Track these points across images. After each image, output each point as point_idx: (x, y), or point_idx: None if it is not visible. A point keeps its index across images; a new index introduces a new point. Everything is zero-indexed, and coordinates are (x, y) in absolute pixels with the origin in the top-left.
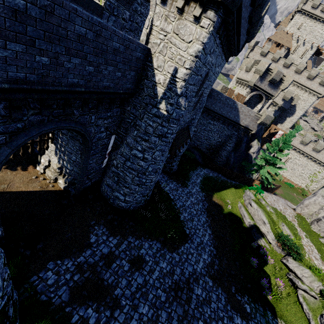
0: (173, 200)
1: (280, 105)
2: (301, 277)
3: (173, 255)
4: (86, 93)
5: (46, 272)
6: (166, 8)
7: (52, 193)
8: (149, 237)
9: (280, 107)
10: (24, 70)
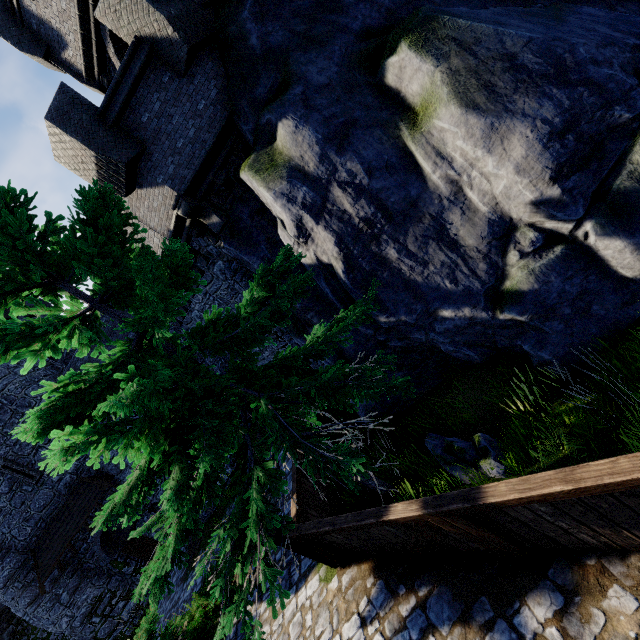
0: None
1: None
2: None
3: None
4: None
5: None
6: None
7: None
8: None
9: None
10: None
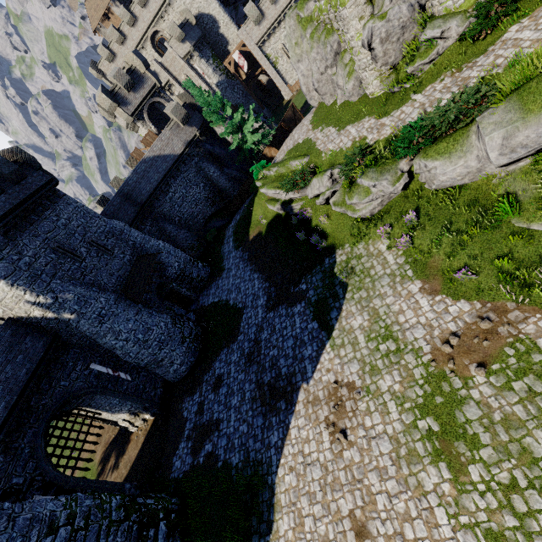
0: (219, 300)
1: (191, 47)
2: (319, 192)
3: (239, 339)
4: (23, 393)
5: (175, 465)
6: None
7: (152, 429)
8: (216, 357)
9: (195, 47)
10: None
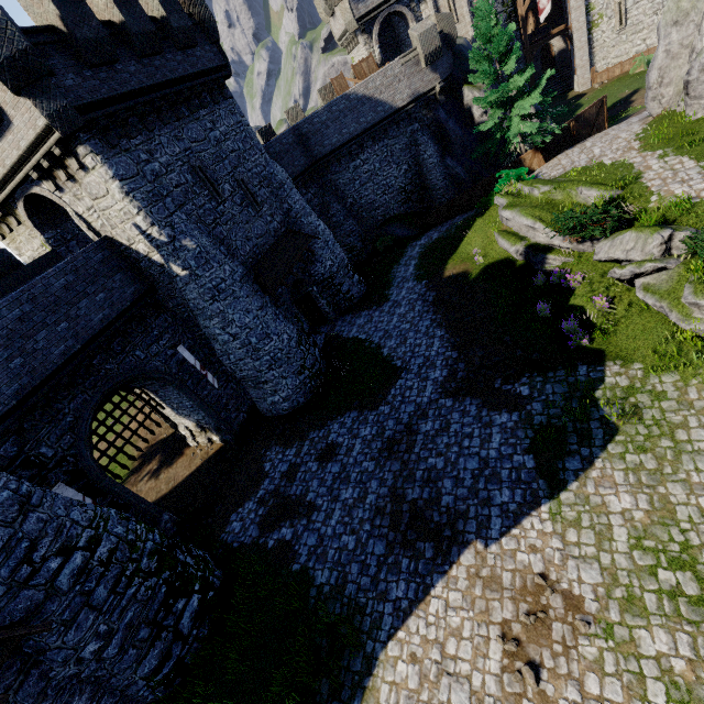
0: (366, 339)
1: None
2: (626, 257)
3: (380, 410)
4: (90, 345)
5: (231, 525)
6: (66, 191)
7: (215, 456)
8: (337, 415)
9: None
10: (14, 382)
